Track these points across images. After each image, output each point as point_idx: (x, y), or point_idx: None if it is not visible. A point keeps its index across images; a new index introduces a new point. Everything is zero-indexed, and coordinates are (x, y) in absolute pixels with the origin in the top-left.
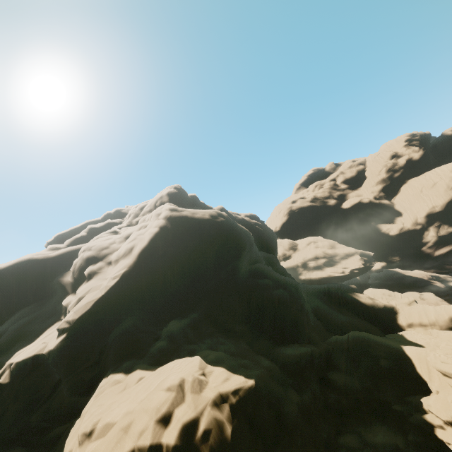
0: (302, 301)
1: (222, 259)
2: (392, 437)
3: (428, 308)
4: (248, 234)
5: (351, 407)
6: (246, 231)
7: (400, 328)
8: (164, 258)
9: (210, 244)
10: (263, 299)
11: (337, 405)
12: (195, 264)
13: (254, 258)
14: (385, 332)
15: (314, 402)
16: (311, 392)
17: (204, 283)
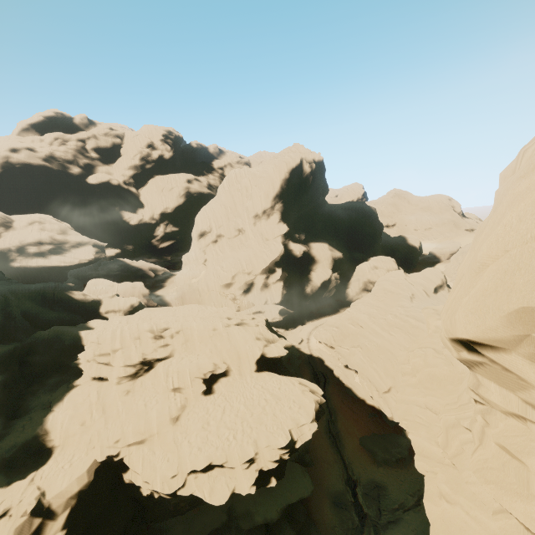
0: (11, 308)
1: None
2: (61, 376)
3: (122, 299)
4: None
5: (41, 371)
6: None
7: (100, 315)
8: None
9: None
10: None
11: (32, 373)
12: None
13: None
14: (89, 319)
15: (13, 376)
16: (11, 371)
17: None
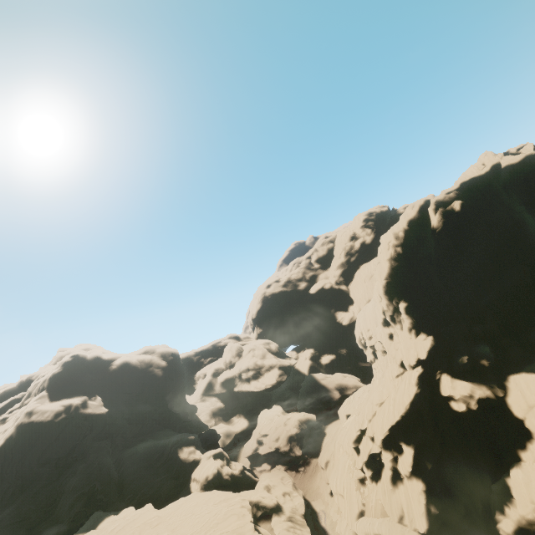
0: (95, 482)
1: (44, 459)
2: None
3: (207, 465)
4: (94, 417)
5: None
6: (91, 415)
7: (190, 481)
8: (3, 465)
9: (39, 447)
10: (65, 486)
11: None
12: (21, 469)
13: (106, 430)
14: (183, 484)
15: None
16: None
17: (28, 480)
